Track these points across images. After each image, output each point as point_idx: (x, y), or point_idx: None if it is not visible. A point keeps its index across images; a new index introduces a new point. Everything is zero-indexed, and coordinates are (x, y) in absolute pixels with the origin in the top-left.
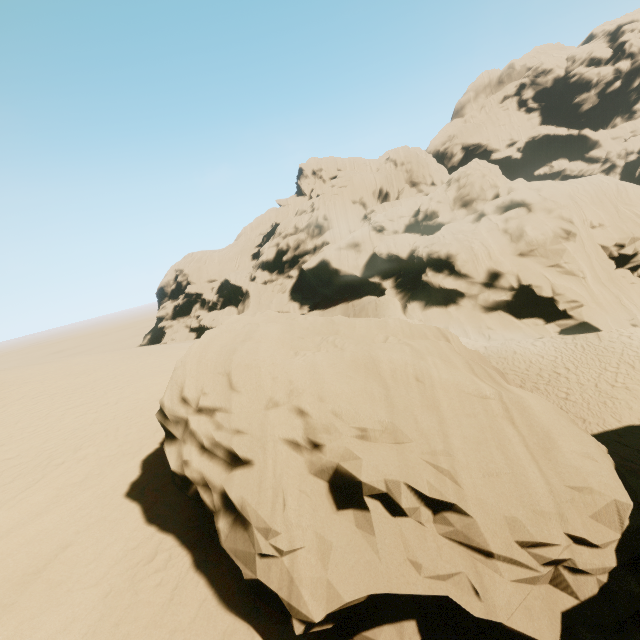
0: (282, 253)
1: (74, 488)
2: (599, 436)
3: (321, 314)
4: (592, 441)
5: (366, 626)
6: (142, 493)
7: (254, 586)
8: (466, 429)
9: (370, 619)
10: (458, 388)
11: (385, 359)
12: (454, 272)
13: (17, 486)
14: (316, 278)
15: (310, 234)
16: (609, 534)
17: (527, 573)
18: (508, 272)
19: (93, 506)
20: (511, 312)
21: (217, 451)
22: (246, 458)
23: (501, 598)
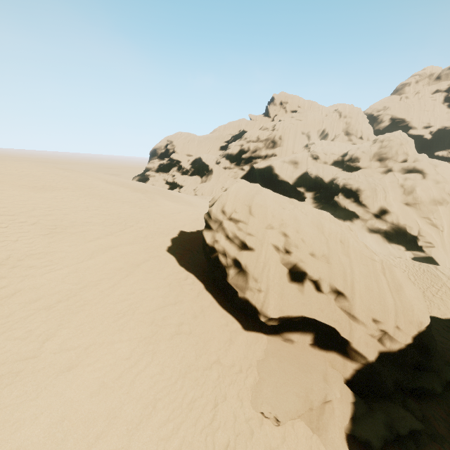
0: (243, 152)
1: (142, 239)
2: None
3: None
4: (421, 294)
5: (289, 331)
6: (174, 253)
7: (242, 300)
8: (362, 269)
9: (292, 329)
10: (361, 252)
11: (327, 226)
12: (357, 201)
13: (115, 228)
14: (261, 176)
15: (266, 145)
16: (413, 330)
17: (371, 330)
18: (394, 212)
19: (153, 249)
20: (386, 237)
21: (235, 240)
22: (251, 247)
23: (357, 335)
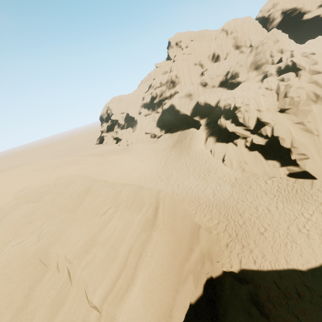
0: (153, 98)
1: None
2: (265, 273)
3: (169, 136)
4: None
5: None
6: None
7: None
8: None
9: None
10: (85, 290)
11: (54, 255)
12: (235, 120)
13: None
14: (168, 114)
15: (168, 87)
16: None
17: None
18: (267, 124)
19: None
20: (263, 153)
21: None
22: None
23: None
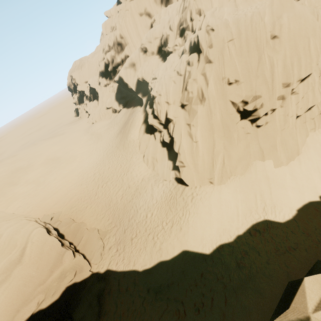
0: (107, 65)
1: None
2: (118, 273)
3: (124, 113)
4: None
5: None
6: None
7: None
8: None
9: None
10: None
11: None
12: (154, 111)
13: None
14: (121, 87)
15: (116, 51)
16: None
17: None
18: (172, 121)
19: None
20: (169, 151)
21: None
22: None
23: None
